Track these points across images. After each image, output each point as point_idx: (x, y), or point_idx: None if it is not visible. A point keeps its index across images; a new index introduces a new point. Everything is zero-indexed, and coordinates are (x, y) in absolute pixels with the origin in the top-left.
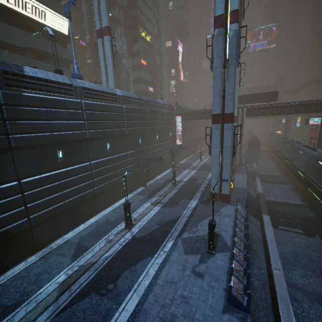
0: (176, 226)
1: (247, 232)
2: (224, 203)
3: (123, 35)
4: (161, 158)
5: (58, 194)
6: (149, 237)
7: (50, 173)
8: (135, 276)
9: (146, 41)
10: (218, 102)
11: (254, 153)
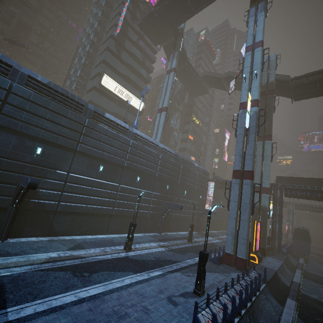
0: (173, 265)
1: (246, 284)
2: (238, 270)
3: (179, 118)
4: (182, 206)
5: (86, 196)
6: (140, 262)
7: (89, 178)
8: (110, 277)
9: (196, 124)
10: (239, 160)
11: (302, 246)
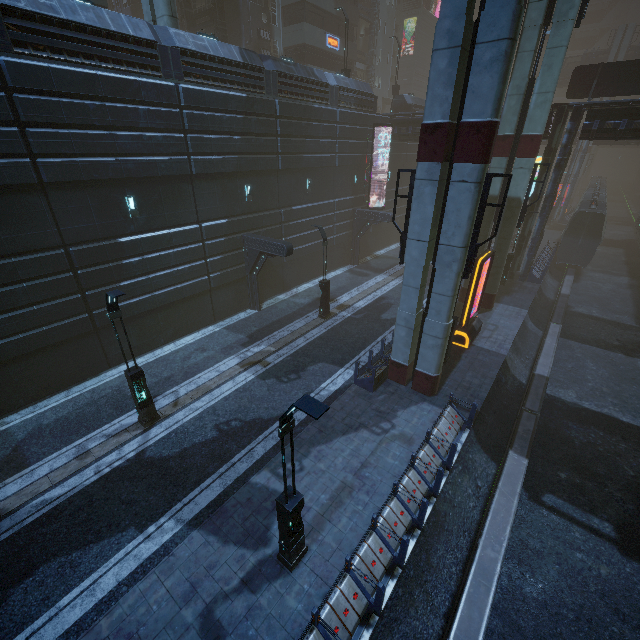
0: (257, 443)
1: (403, 539)
2: (417, 394)
3: None
4: (289, 248)
5: None
6: (172, 465)
7: None
8: (61, 585)
9: None
10: (446, 78)
11: (580, 249)
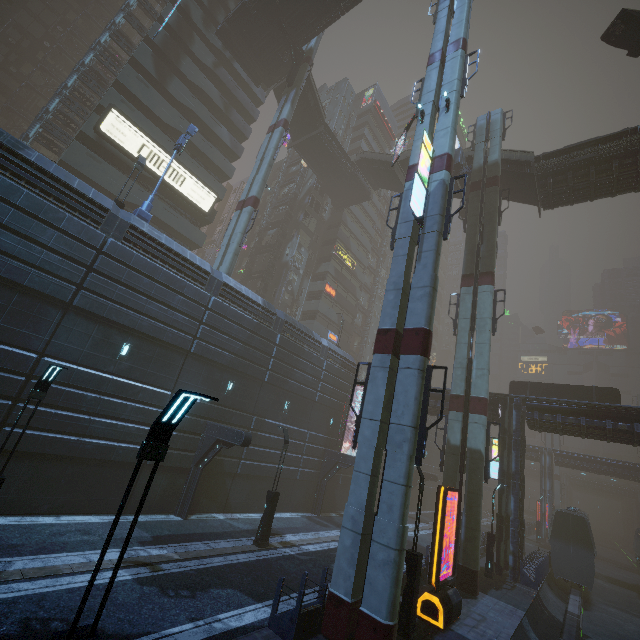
0: None
1: None
2: None
3: (306, 246)
4: (248, 438)
5: None
6: None
7: None
8: None
9: (345, 265)
10: (394, 304)
11: (575, 559)
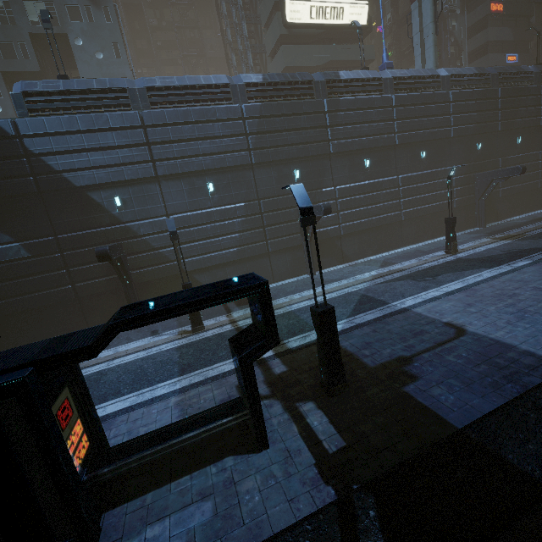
0: None
1: None
2: None
3: None
4: (523, 168)
5: (363, 208)
6: (485, 259)
7: (357, 183)
8: (460, 276)
9: None
10: None
11: None
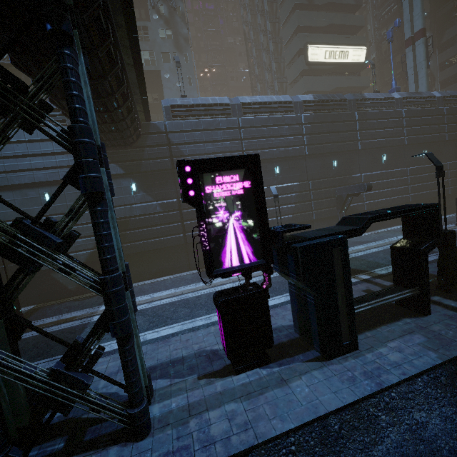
0: None
1: None
2: None
3: (427, 28)
4: None
5: (381, 191)
6: None
7: (377, 172)
8: None
9: None
10: None
11: None
